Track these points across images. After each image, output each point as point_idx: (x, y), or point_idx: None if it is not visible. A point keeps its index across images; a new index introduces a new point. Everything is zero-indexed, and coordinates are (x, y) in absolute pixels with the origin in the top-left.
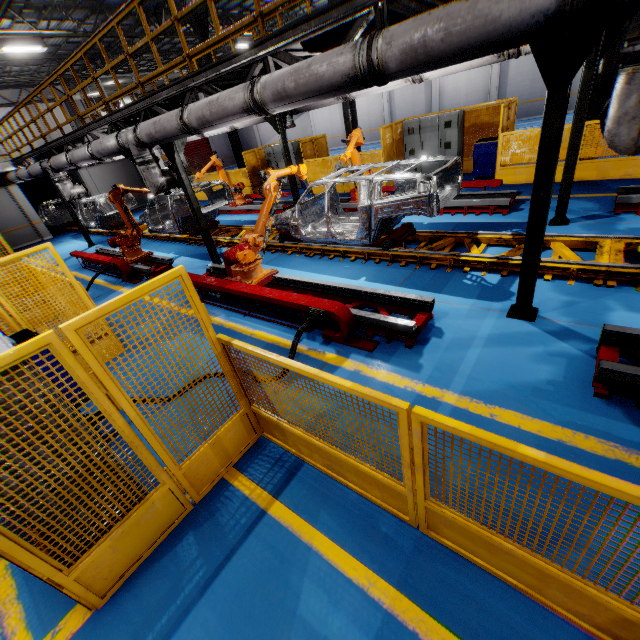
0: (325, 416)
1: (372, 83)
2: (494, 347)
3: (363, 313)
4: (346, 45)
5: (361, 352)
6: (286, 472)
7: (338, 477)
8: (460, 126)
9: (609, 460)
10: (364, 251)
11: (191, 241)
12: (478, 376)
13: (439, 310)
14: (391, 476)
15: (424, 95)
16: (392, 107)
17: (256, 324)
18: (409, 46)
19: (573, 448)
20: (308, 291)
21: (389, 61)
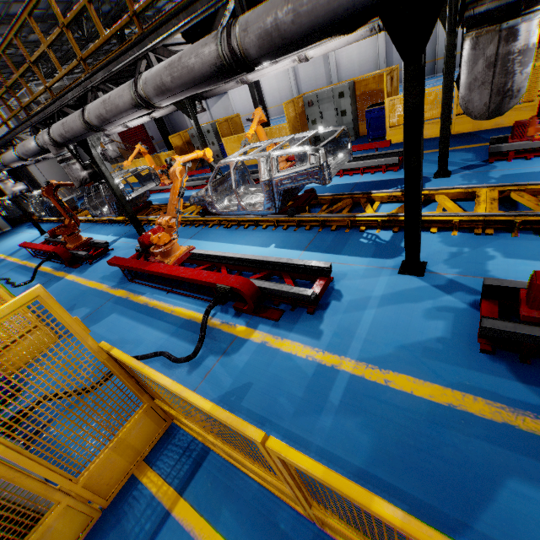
0: (232, 395)
1: (239, 70)
2: (387, 306)
3: (267, 284)
4: (209, 35)
5: (268, 322)
6: (192, 463)
7: (240, 466)
8: (352, 95)
9: (498, 424)
10: (273, 219)
11: (127, 222)
12: (373, 339)
13: (338, 272)
14: (278, 480)
15: (324, 70)
16: (298, 83)
17: (177, 300)
18: (263, 31)
19: (463, 413)
20: (222, 264)
21: (249, 47)
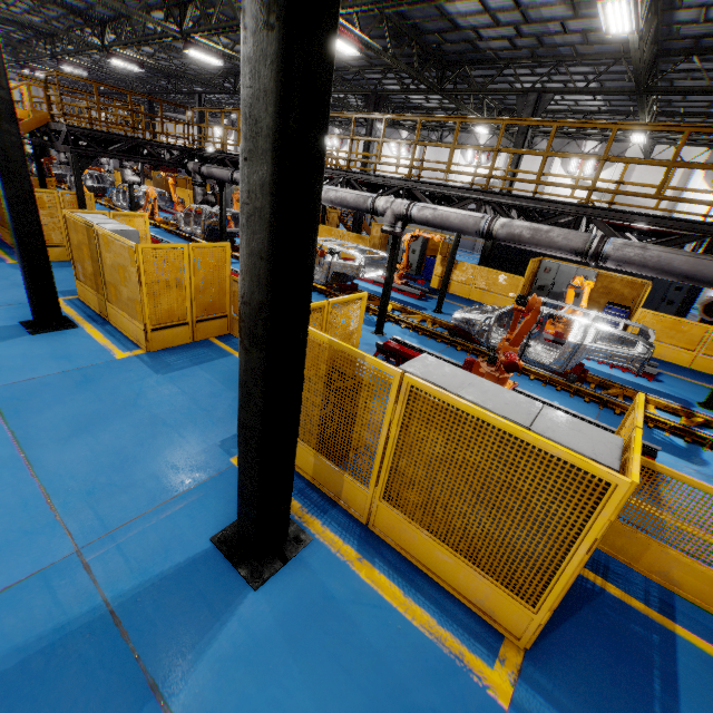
0: None
1: None
2: None
3: None
4: None
5: None
6: None
7: None
8: None
9: None
10: None
11: None
12: None
13: None
14: None
15: None
16: None
17: None
18: None
19: None
20: None
21: None
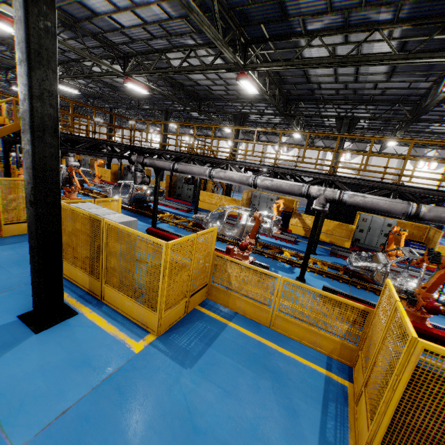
0: None
1: None
2: None
3: None
4: None
5: None
6: None
7: None
8: None
9: None
10: None
11: None
12: None
13: None
14: None
15: None
16: None
17: None
18: None
19: None
20: None
21: None
